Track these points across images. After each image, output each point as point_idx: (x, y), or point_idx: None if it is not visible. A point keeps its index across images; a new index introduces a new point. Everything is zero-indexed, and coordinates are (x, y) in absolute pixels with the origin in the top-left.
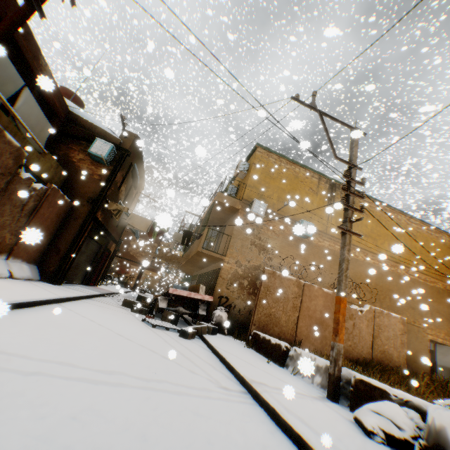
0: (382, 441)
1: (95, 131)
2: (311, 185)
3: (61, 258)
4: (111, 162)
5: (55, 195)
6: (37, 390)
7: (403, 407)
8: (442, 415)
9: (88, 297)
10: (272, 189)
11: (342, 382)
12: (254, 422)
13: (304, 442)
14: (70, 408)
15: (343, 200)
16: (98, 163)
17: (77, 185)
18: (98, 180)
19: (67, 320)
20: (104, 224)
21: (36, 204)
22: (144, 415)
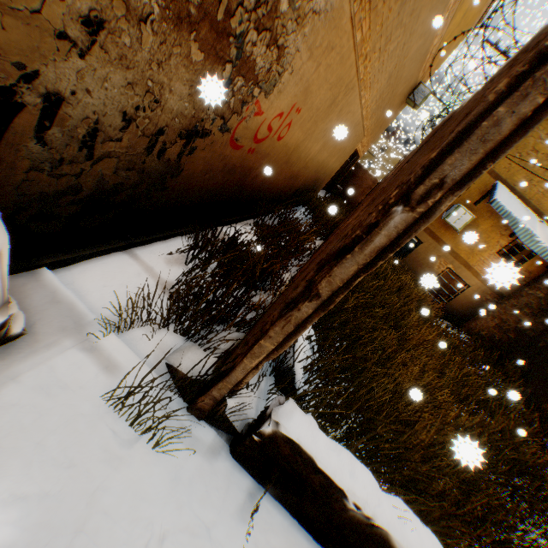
0: None
1: None
2: None
3: None
4: None
5: None
6: None
7: None
8: None
9: None
10: None
11: None
12: None
13: None
14: None
15: None
16: None
17: None
18: None
19: None
20: None
21: None
22: None
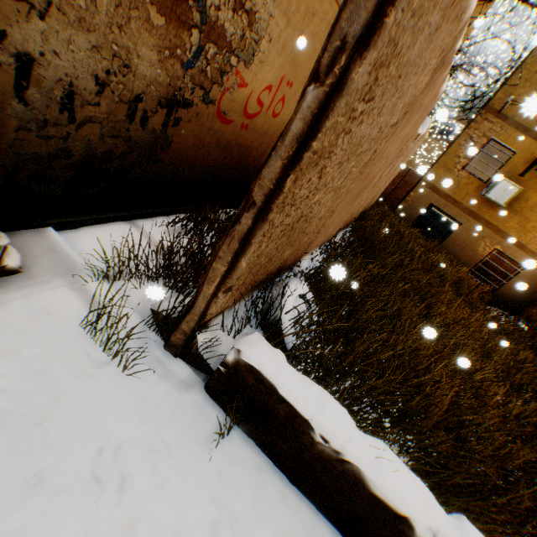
0: None
1: None
2: None
3: None
4: None
5: None
6: None
7: None
8: None
9: None
10: None
11: None
12: None
13: None
14: None
15: None
16: None
17: None
18: None
19: None
20: None
21: None
22: None
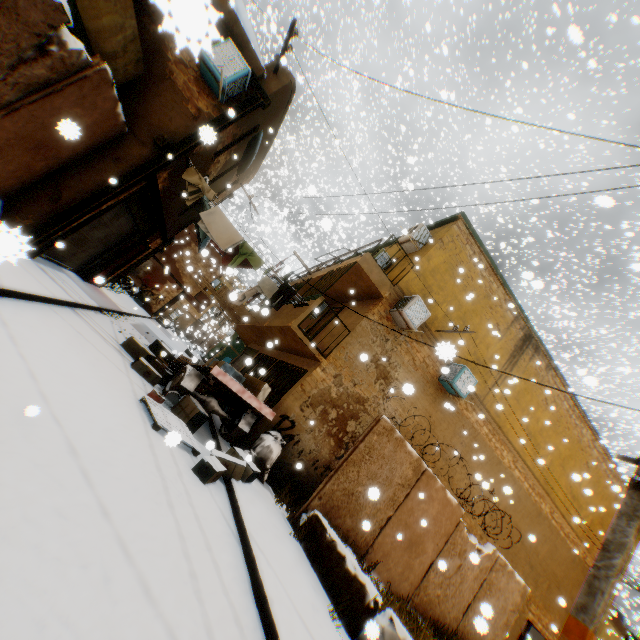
0: None
1: (231, 28)
2: (499, 321)
3: (56, 212)
4: (229, 100)
5: (99, 87)
6: None
7: None
8: None
9: (69, 304)
10: (445, 294)
11: None
12: None
13: None
14: None
15: None
16: (207, 88)
17: (151, 104)
18: (192, 117)
19: None
20: (161, 199)
21: (52, 78)
22: None
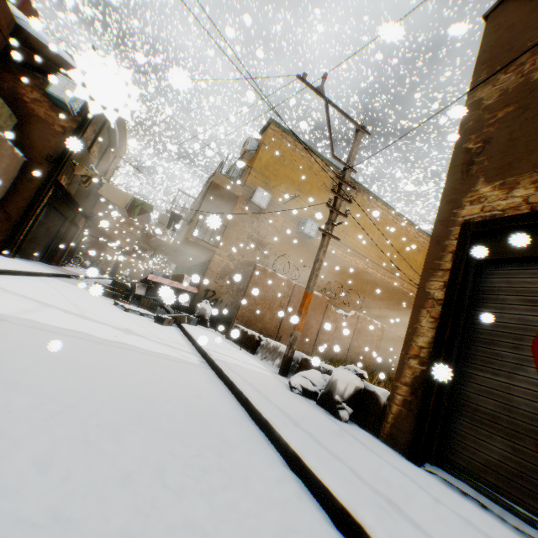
0: (299, 394)
1: (56, 62)
2: (325, 181)
3: (13, 226)
4: (79, 112)
5: (1, 145)
6: (3, 328)
7: (324, 374)
8: (339, 373)
9: (50, 275)
10: (281, 178)
11: (294, 363)
12: (200, 375)
13: (233, 385)
14: (35, 342)
15: (330, 201)
16: (61, 110)
17: (32, 136)
18: (62, 133)
19: (26, 290)
20: (70, 192)
21: None
22: (101, 356)
